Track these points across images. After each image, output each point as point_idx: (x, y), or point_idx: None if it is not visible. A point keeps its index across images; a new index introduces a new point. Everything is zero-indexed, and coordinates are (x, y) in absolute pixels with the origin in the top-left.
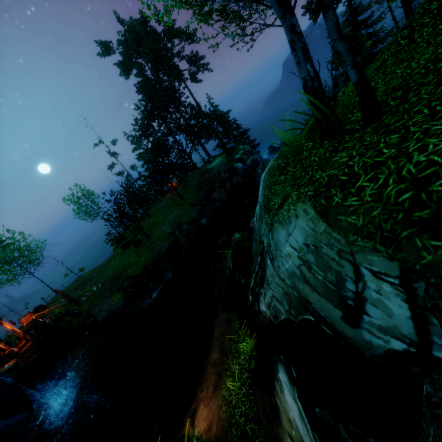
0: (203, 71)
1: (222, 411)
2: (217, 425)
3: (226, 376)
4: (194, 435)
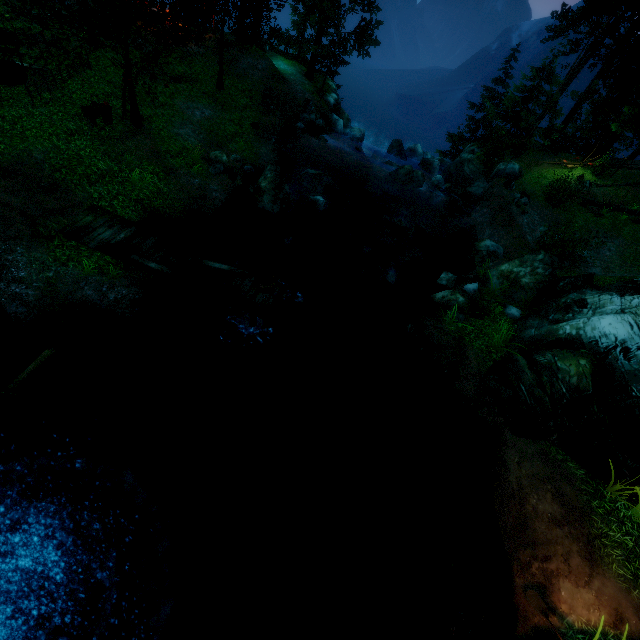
0: None
1: (635, 598)
2: (639, 617)
3: (606, 545)
4: (571, 627)
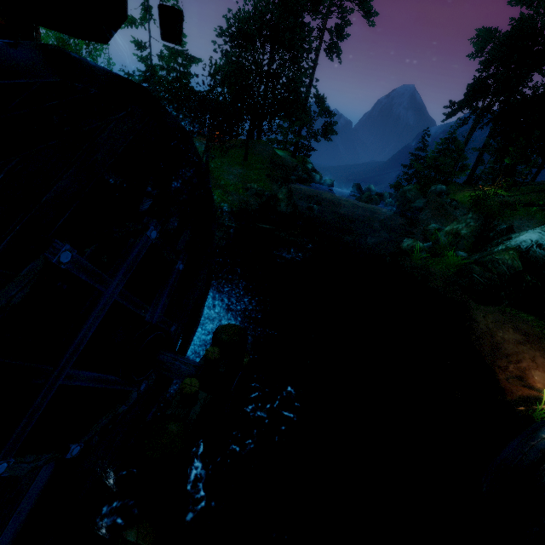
0: (334, 52)
1: None
2: None
3: None
4: None
